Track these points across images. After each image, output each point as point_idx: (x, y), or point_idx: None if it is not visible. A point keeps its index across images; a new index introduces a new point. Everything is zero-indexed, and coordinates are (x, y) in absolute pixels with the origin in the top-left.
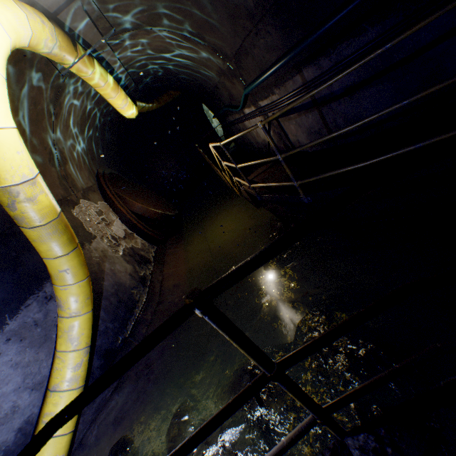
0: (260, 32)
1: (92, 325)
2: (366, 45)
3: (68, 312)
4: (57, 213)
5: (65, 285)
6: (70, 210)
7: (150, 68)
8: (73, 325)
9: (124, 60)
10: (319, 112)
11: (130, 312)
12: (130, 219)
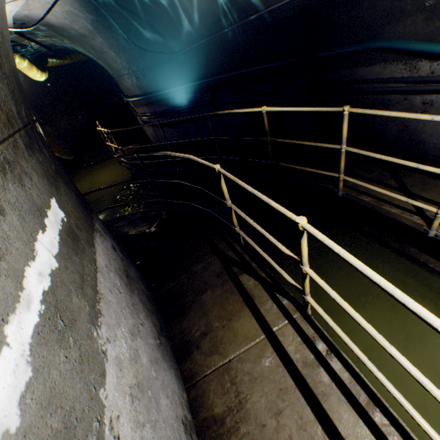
0: (124, 80)
1: None
2: (163, 111)
3: None
4: None
5: None
6: None
7: (63, 46)
8: None
9: (40, 41)
10: (154, 129)
11: None
12: None
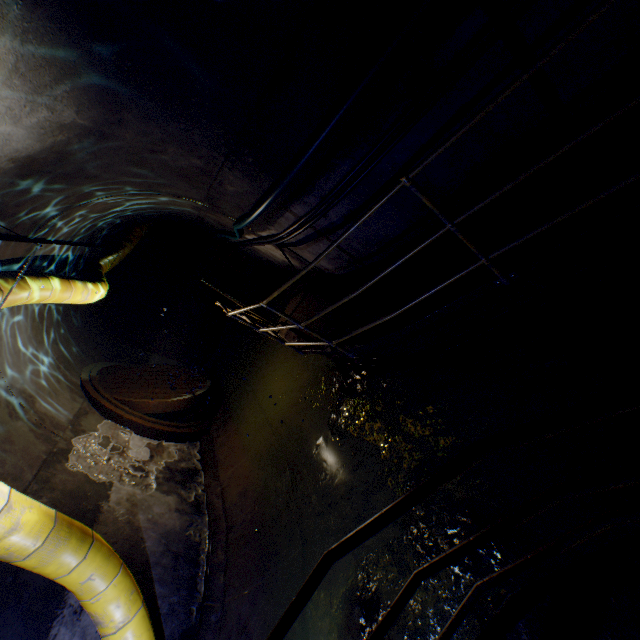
0: (223, 183)
1: (150, 622)
2: (344, 178)
3: (113, 625)
4: (52, 520)
5: (95, 595)
6: (64, 466)
7: (103, 224)
8: (125, 639)
9: (64, 237)
10: (329, 240)
11: (194, 564)
12: (149, 426)
